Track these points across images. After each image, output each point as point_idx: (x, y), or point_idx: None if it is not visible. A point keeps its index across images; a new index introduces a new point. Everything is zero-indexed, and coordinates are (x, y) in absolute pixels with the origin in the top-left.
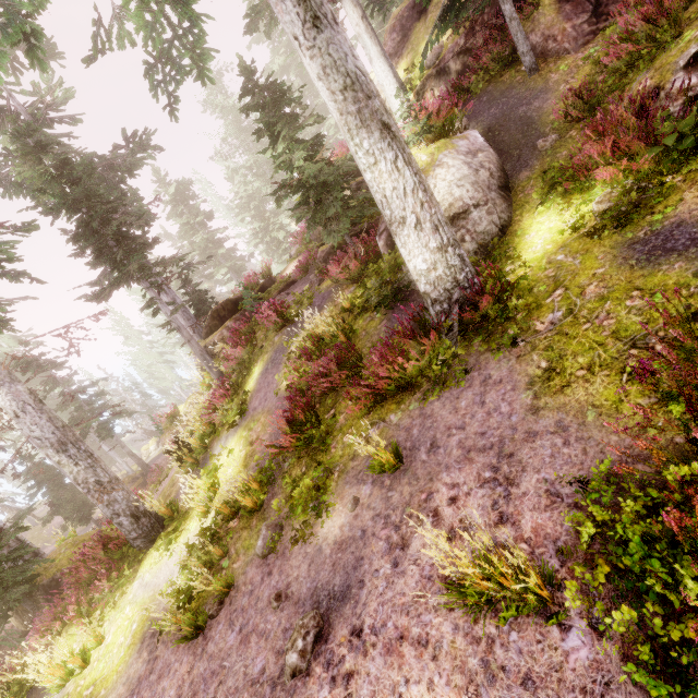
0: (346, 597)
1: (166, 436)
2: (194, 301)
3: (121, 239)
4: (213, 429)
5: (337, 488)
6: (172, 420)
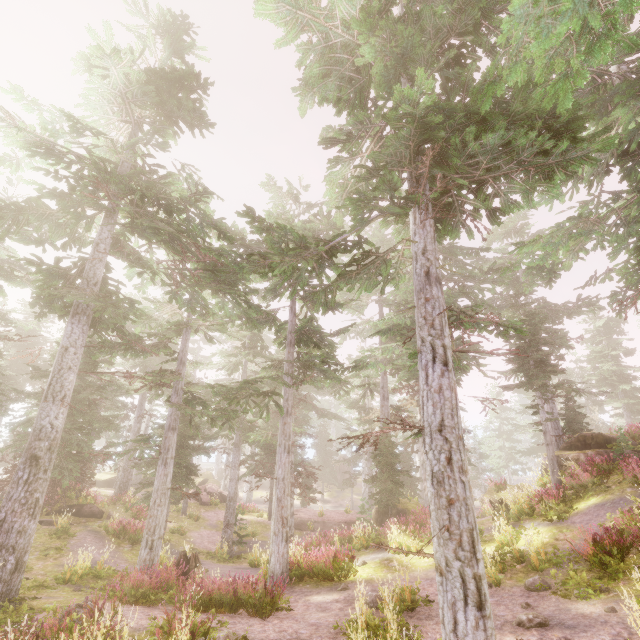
0: (569, 627)
1: (486, 496)
2: (568, 417)
3: (539, 361)
4: (531, 511)
5: (605, 598)
6: (497, 489)
